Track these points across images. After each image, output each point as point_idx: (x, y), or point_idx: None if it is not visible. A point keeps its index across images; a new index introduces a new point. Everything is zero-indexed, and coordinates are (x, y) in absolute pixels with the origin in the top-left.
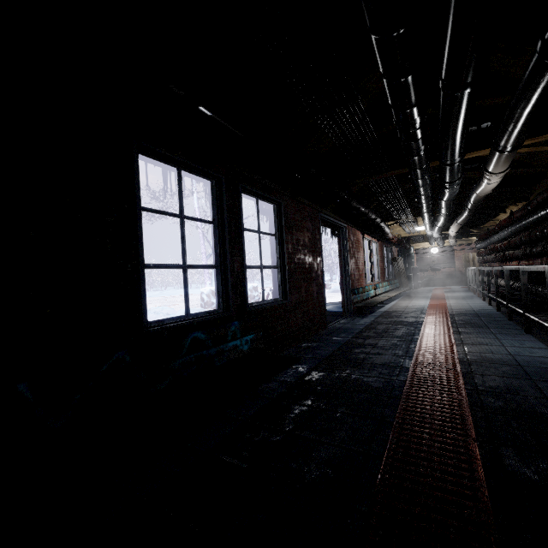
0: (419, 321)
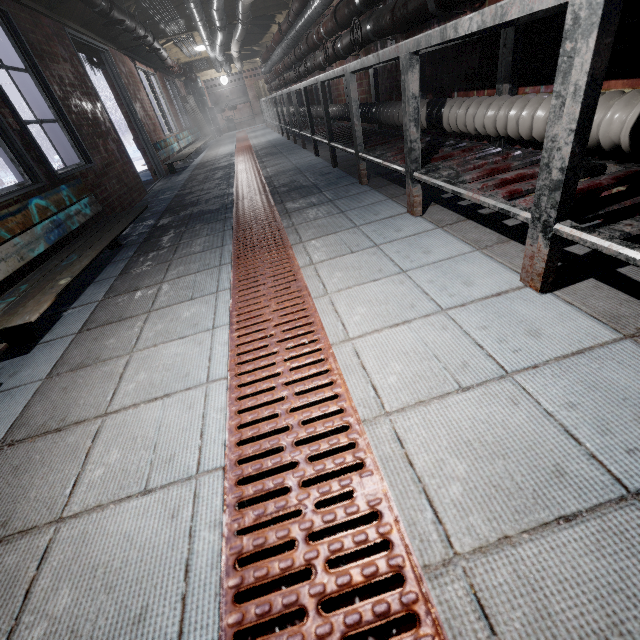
0: (231, 163)
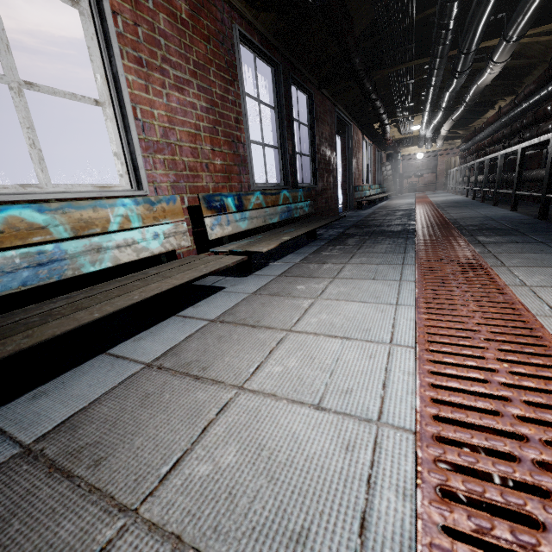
0: (411, 208)
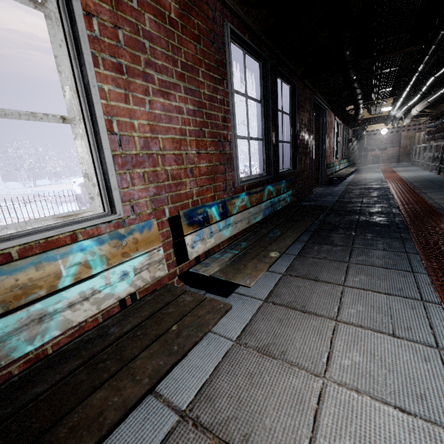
0: (384, 187)
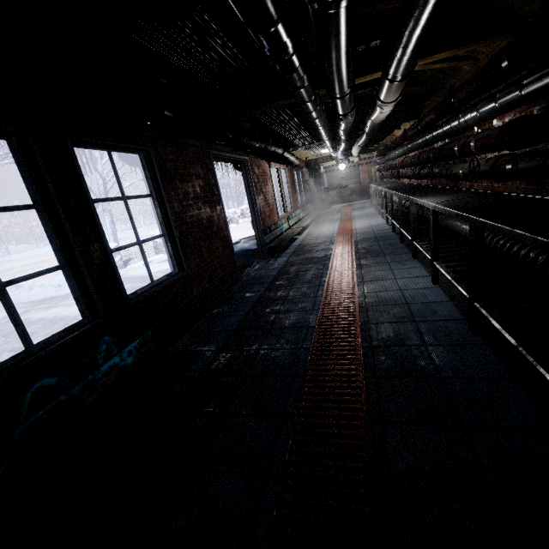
0: (327, 255)
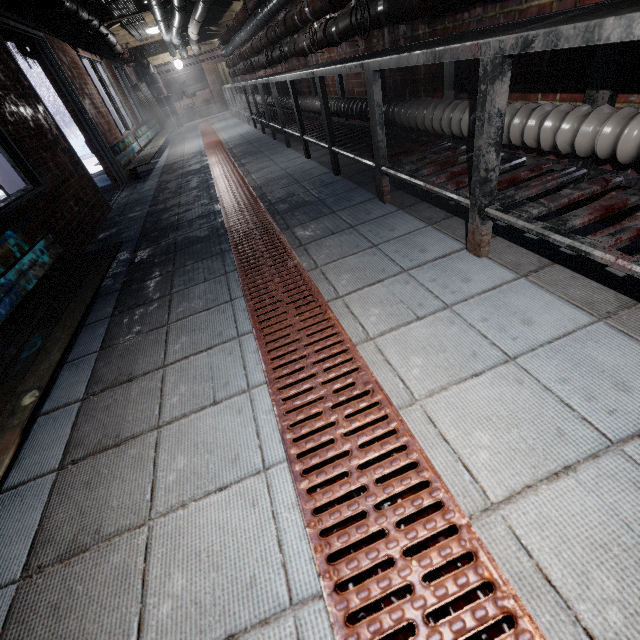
0: (205, 166)
